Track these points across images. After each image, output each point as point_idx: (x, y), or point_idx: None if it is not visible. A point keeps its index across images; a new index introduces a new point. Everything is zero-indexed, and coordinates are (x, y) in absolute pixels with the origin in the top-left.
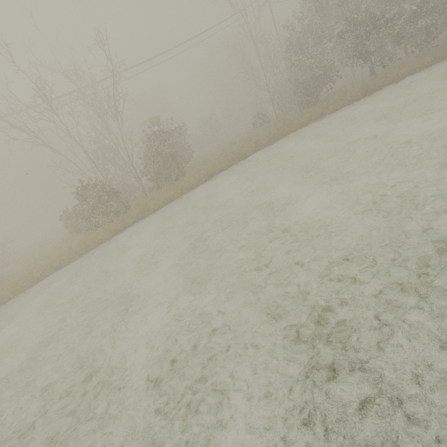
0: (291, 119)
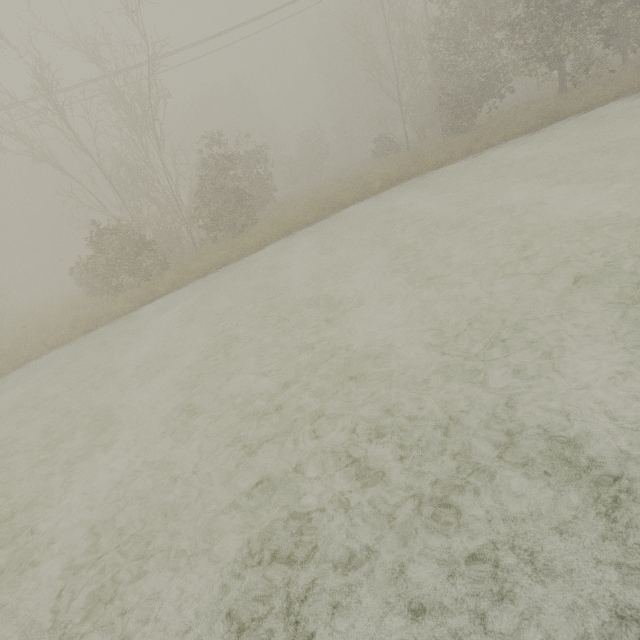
0: (426, 151)
